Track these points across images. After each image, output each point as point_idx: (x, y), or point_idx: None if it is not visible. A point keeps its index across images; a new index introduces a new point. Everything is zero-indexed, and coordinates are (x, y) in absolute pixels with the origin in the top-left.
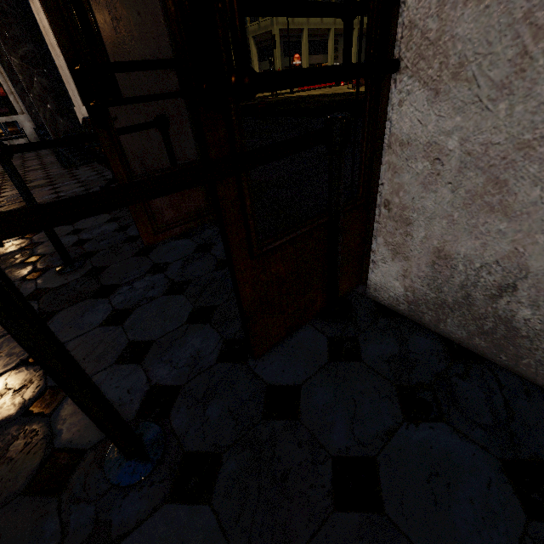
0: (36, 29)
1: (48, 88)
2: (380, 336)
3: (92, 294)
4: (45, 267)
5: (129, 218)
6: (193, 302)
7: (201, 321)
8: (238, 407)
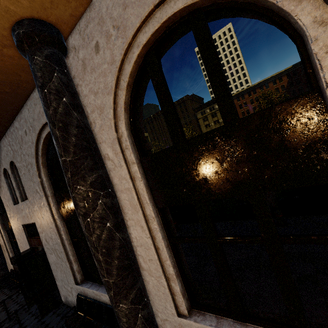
0: (0, 248)
1: (0, 263)
2: (60, 308)
3: (16, 323)
4: (4, 324)
5: (25, 303)
6: (36, 316)
7: (36, 318)
8: (38, 325)
